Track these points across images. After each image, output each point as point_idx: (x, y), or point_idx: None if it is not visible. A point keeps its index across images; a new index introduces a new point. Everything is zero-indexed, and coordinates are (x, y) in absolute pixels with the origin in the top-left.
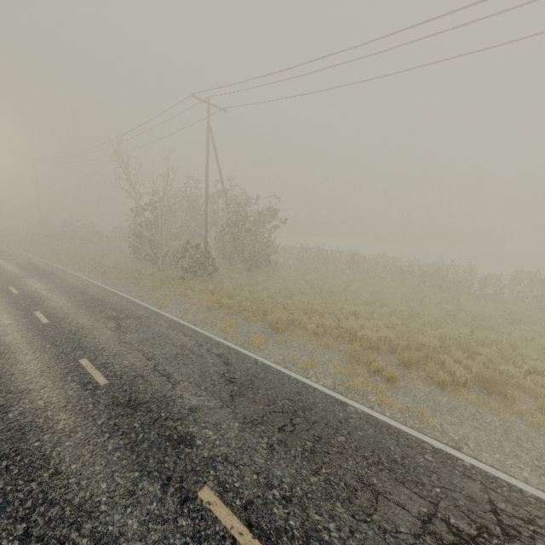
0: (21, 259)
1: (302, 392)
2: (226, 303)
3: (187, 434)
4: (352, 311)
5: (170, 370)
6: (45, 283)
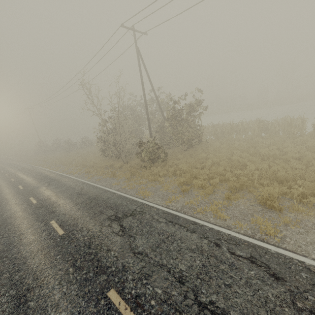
0: (35, 171)
1: None
2: (196, 184)
3: None
4: None
5: (219, 302)
6: (52, 189)
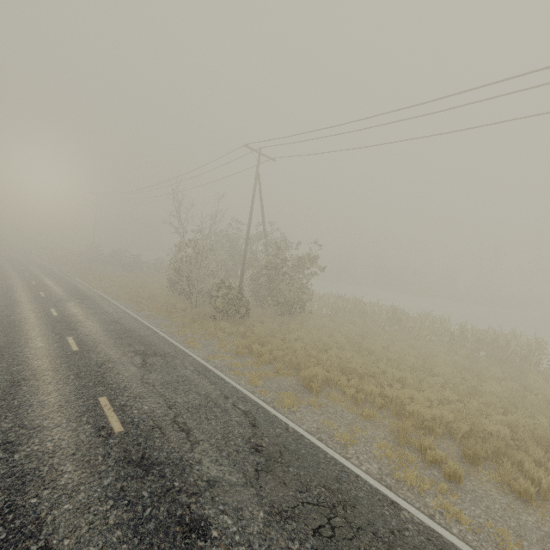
0: (68, 282)
1: (342, 479)
2: (256, 350)
3: (202, 518)
4: (396, 376)
5: (191, 424)
6: (84, 307)
